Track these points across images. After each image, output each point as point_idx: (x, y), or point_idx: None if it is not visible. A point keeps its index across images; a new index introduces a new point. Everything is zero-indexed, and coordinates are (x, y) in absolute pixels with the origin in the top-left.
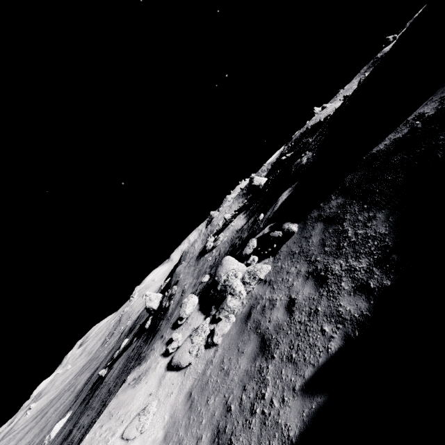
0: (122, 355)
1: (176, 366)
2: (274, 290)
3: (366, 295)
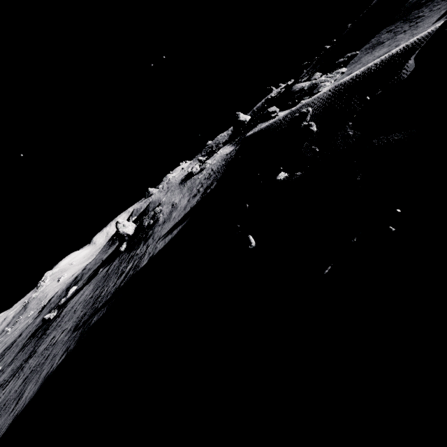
0: (80, 291)
1: None
2: (365, 60)
3: None
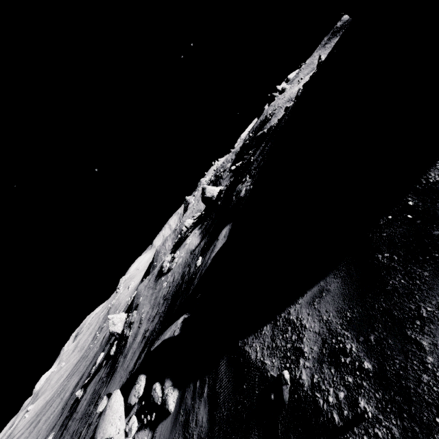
0: (94, 378)
1: None
2: None
3: None
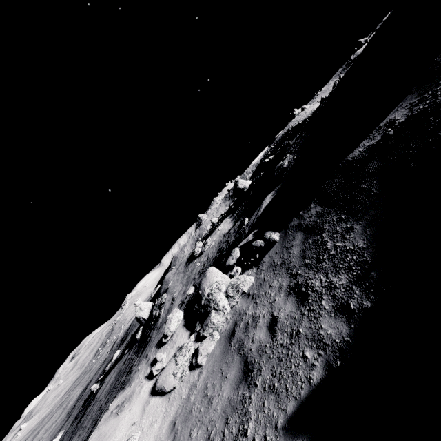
0: (113, 368)
1: (160, 391)
2: (257, 305)
3: (347, 318)
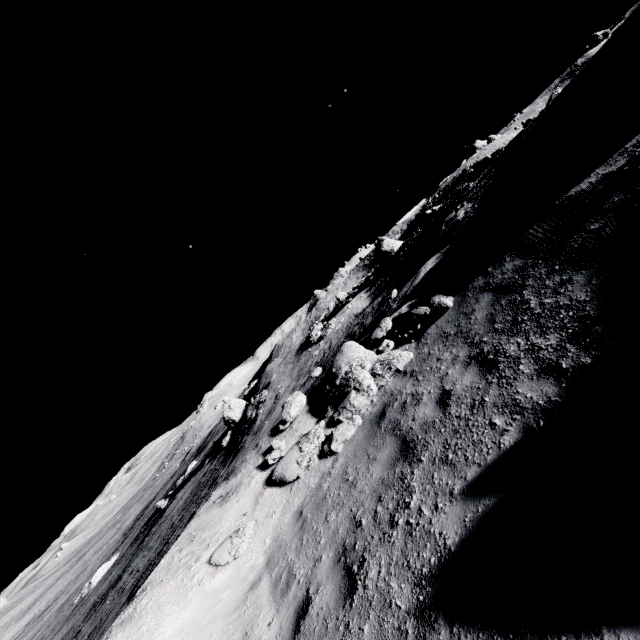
0: (188, 482)
1: (279, 481)
2: (419, 382)
3: (556, 378)
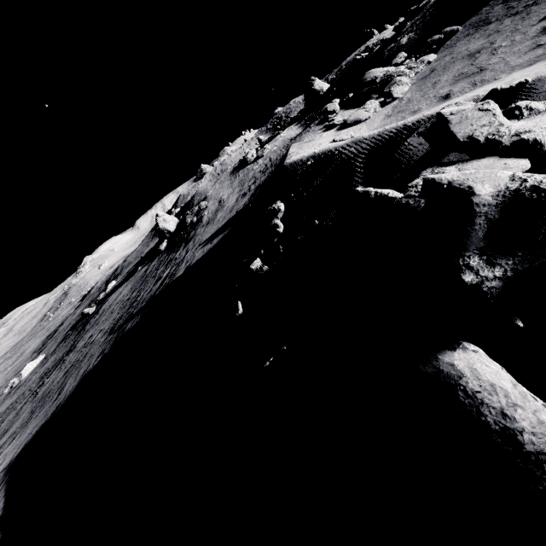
0: (119, 288)
1: (353, 122)
2: (458, 50)
3: None
